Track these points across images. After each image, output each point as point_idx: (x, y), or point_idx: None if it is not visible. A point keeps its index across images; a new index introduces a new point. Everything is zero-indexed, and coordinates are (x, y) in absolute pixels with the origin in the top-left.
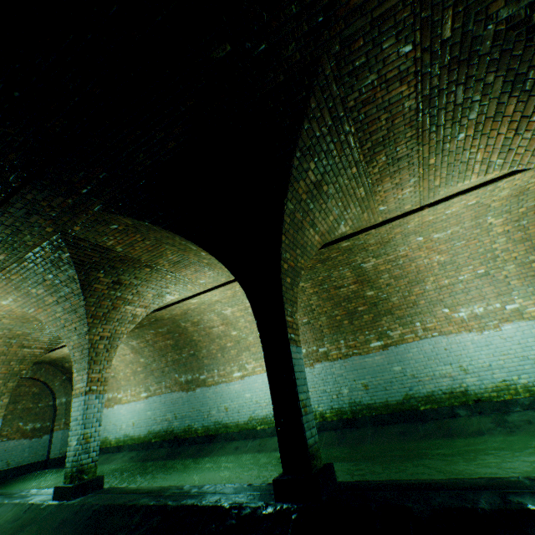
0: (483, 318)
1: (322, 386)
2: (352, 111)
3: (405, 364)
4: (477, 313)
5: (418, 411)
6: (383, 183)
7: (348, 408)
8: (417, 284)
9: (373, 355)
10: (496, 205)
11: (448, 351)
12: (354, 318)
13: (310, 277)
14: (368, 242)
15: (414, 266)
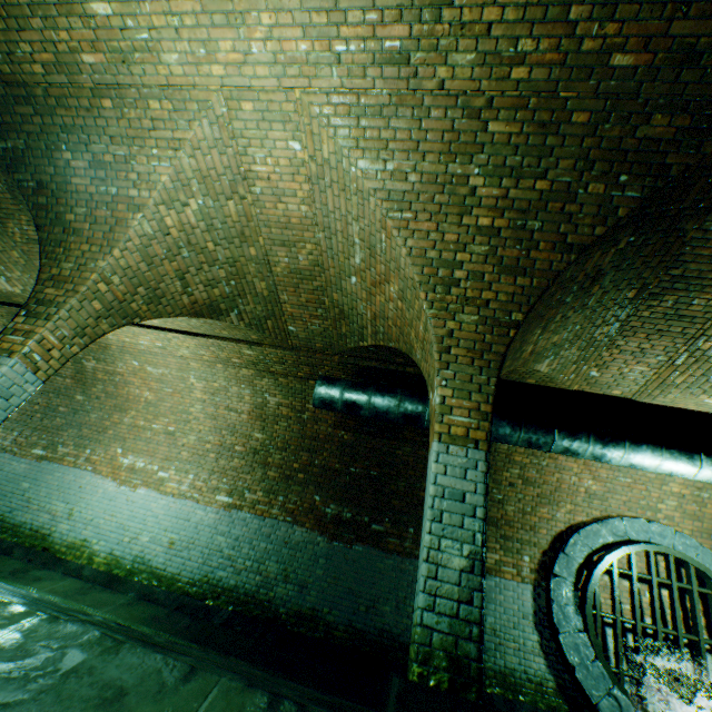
0: (137, 473)
1: None
2: None
3: (36, 484)
4: (138, 466)
5: None
6: None
7: None
8: (121, 412)
9: (24, 461)
10: (196, 366)
11: (81, 490)
12: (50, 416)
13: None
14: None
15: (128, 391)
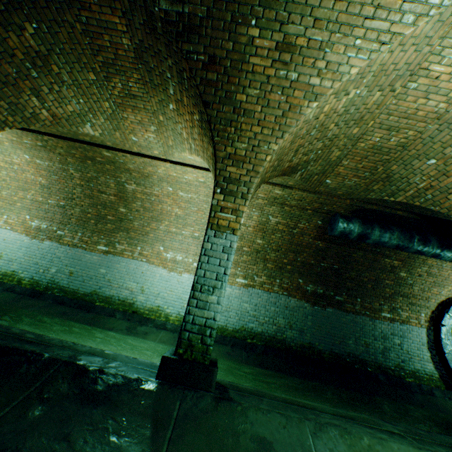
0: (178, 264)
1: (38, 259)
2: (73, 5)
3: (110, 270)
4: (177, 259)
5: (92, 304)
6: (128, 112)
7: (45, 283)
8: (156, 221)
9: (94, 254)
10: None
11: (143, 274)
12: (101, 222)
13: (81, 170)
14: (129, 165)
15: (161, 207)
